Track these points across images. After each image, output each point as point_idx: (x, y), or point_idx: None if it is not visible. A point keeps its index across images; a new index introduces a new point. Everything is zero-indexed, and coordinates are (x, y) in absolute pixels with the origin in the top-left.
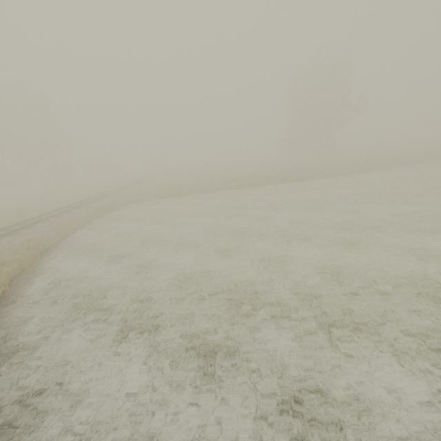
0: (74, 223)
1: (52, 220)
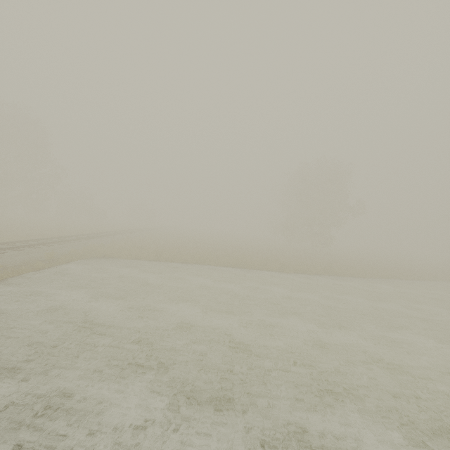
0: None
1: None
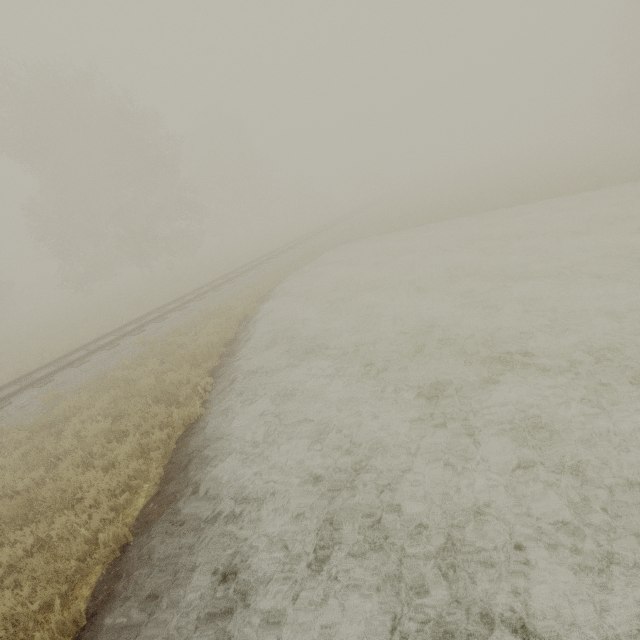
0: (283, 269)
1: (262, 266)
